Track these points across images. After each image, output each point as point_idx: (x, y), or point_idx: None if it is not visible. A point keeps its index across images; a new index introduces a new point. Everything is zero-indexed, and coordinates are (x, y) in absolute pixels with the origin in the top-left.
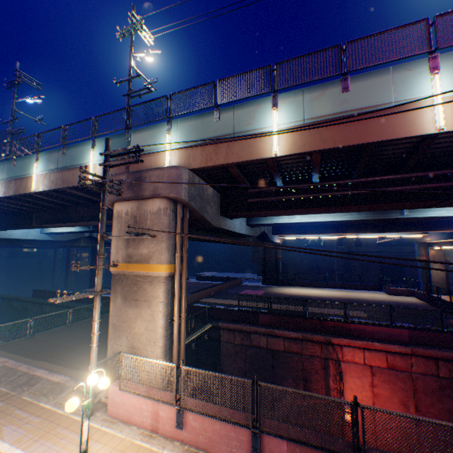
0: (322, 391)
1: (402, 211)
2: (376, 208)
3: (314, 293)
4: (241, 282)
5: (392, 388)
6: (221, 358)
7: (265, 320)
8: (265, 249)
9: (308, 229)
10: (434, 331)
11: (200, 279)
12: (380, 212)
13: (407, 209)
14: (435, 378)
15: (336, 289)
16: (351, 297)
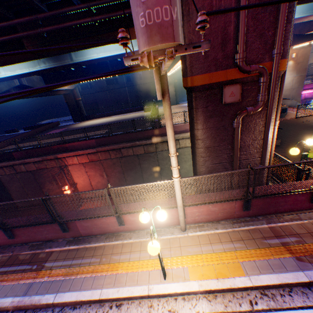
0: (66, 182)
1: (72, 57)
2: (5, 62)
3: (100, 122)
4: (59, 124)
5: (95, 170)
6: (5, 185)
7: (19, 155)
8: (66, 96)
9: (70, 76)
10: (107, 137)
11: (27, 129)
12: (59, 60)
13: (36, 59)
14: (111, 160)
15: (120, 115)
16: (118, 120)
